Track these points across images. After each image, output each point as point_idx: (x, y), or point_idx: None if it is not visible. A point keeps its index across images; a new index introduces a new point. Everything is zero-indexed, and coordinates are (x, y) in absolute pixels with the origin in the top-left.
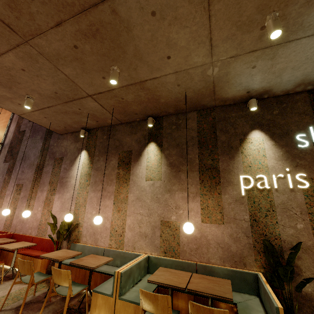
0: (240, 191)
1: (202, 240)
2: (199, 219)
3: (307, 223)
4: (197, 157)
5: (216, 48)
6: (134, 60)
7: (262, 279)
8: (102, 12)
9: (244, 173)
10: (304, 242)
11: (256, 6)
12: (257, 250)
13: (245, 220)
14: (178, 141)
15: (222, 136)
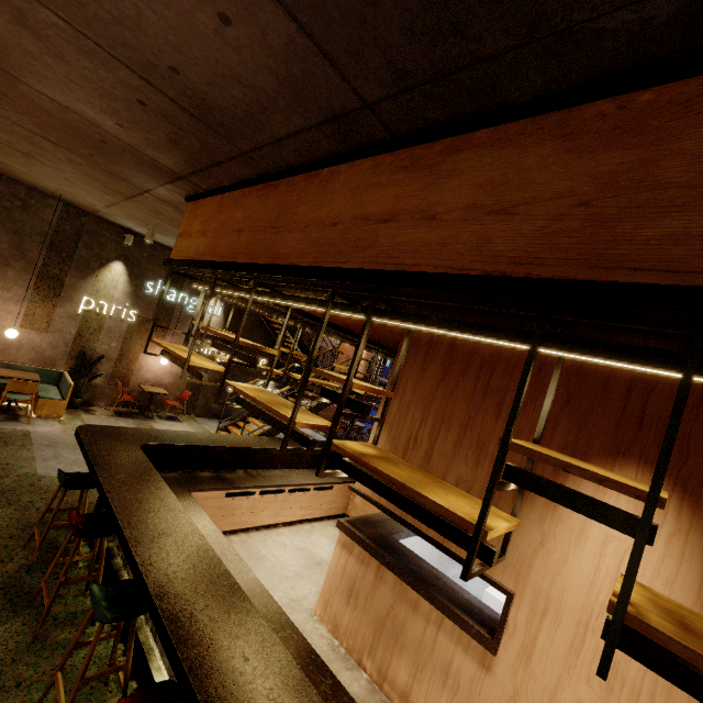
0: (79, 309)
1: (14, 343)
2: (19, 324)
3: (120, 344)
4: (42, 260)
5: (111, 209)
6: (15, 162)
7: (67, 375)
8: (12, 149)
9: (90, 295)
10: (112, 355)
11: (146, 221)
12: (72, 357)
13: (72, 334)
14: (20, 227)
15: (84, 250)
